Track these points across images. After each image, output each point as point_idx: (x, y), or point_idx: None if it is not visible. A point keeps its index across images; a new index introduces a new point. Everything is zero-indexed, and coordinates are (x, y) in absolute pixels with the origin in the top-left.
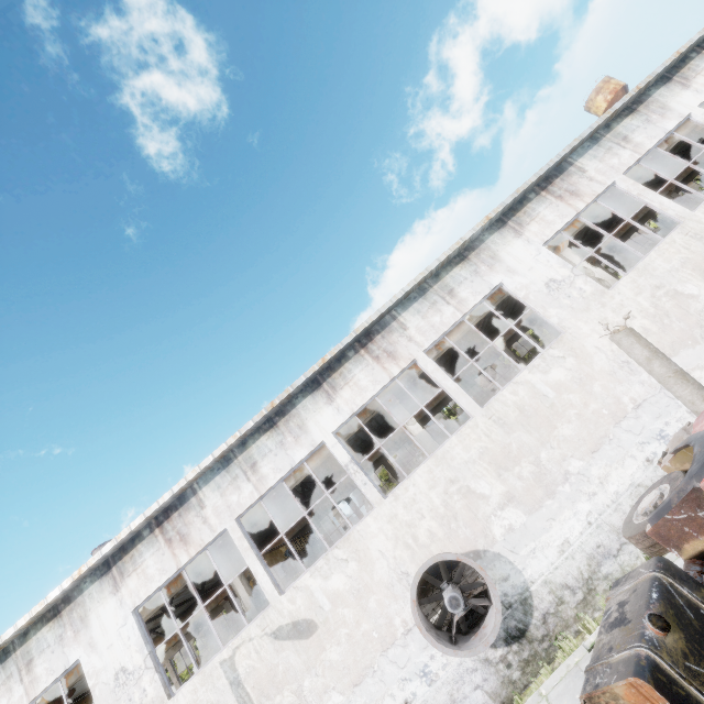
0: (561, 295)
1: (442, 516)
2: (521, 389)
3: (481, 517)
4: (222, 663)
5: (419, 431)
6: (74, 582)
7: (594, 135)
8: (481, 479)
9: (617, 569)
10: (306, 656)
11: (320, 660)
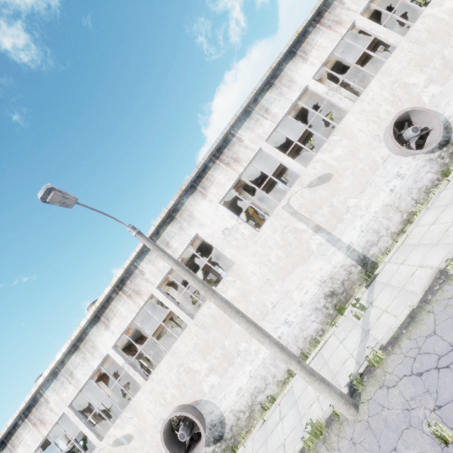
0: None
1: (392, 101)
2: (427, 20)
3: (415, 95)
4: (283, 208)
5: (344, 93)
6: (178, 197)
7: None
8: (411, 76)
9: None
10: (330, 189)
11: (339, 188)
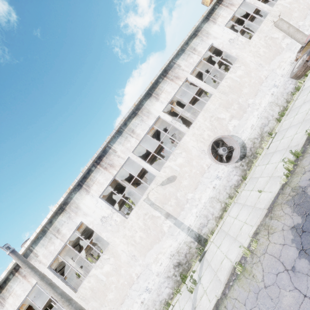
0: (235, 44)
1: (211, 129)
2: (228, 80)
3: (224, 125)
4: (144, 200)
5: (187, 114)
6: (67, 194)
7: None
8: (221, 113)
9: (268, 128)
10: (175, 187)
11: (181, 186)
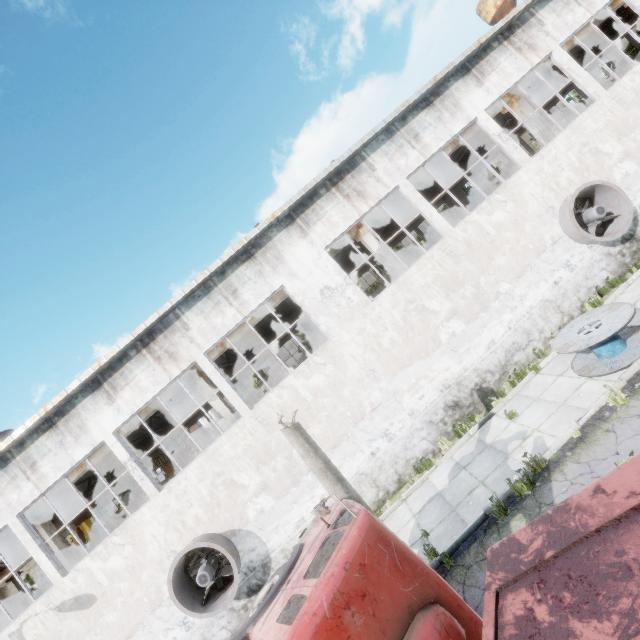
0: (332, 303)
1: (208, 504)
2: (286, 393)
3: (239, 503)
4: (11, 635)
5: (220, 406)
6: None
7: (390, 128)
8: (243, 472)
9: None
10: (87, 621)
11: (99, 623)
